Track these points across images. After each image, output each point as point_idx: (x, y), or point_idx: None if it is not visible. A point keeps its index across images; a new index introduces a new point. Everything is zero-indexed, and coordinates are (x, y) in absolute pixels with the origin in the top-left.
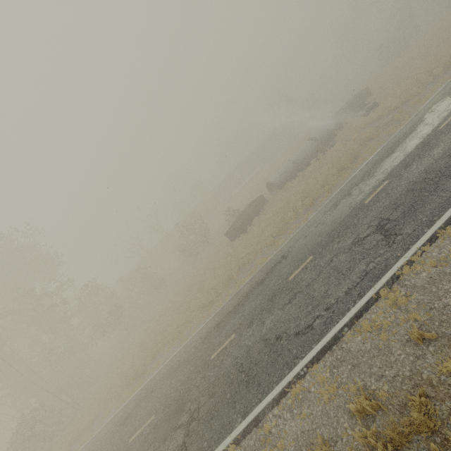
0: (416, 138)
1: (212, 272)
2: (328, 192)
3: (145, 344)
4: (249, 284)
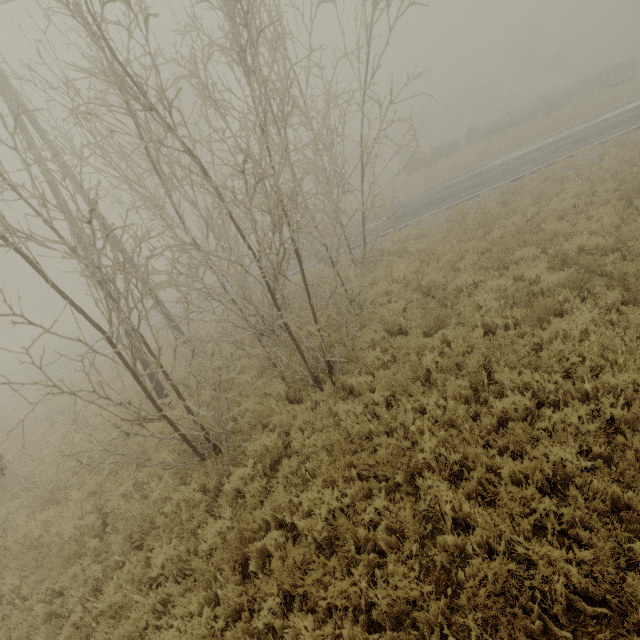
0: (639, 102)
1: None
2: (538, 138)
3: None
4: (441, 182)
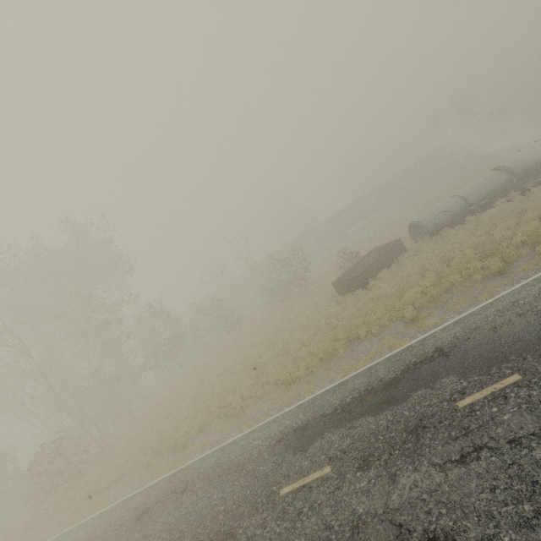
0: None
1: (304, 331)
2: None
3: (197, 403)
4: (365, 377)
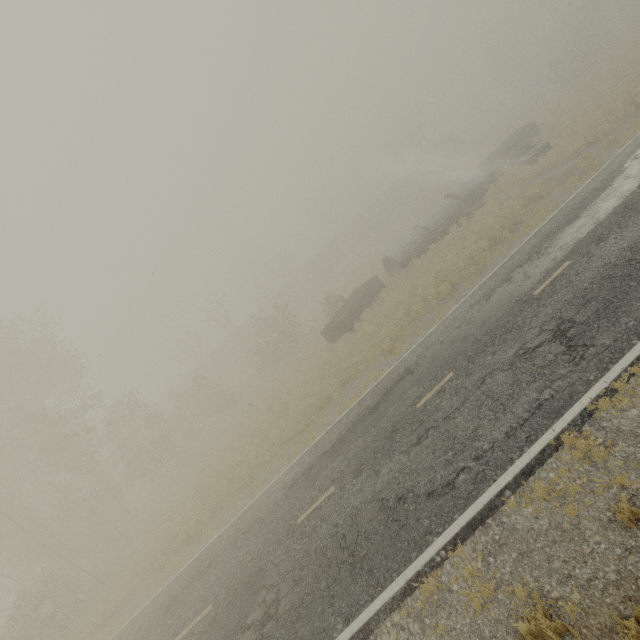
0: (612, 197)
1: (302, 387)
2: (475, 276)
3: (202, 491)
4: (356, 409)
